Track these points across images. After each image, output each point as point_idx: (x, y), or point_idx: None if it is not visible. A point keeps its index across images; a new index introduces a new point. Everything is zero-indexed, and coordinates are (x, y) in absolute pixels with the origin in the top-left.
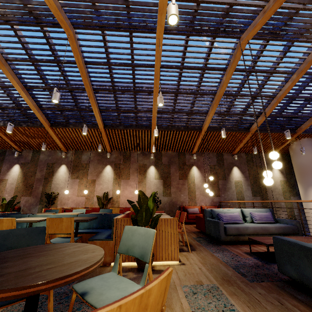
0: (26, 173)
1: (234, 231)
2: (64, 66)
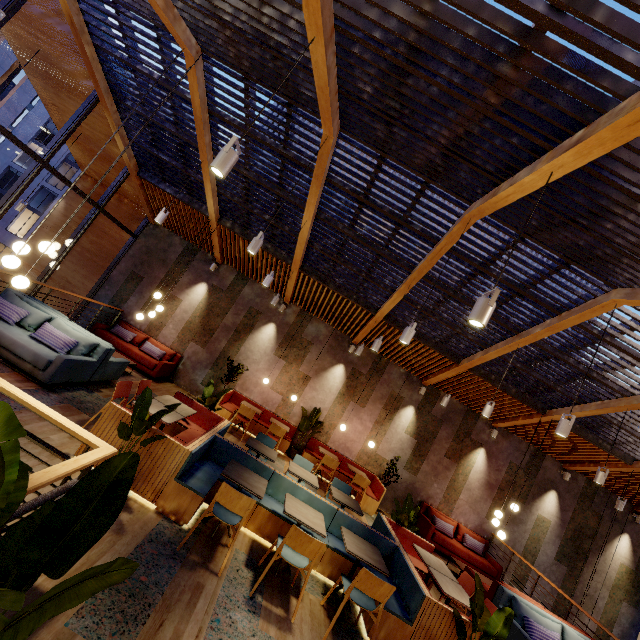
0: (212, 305)
1: None
2: (409, 231)
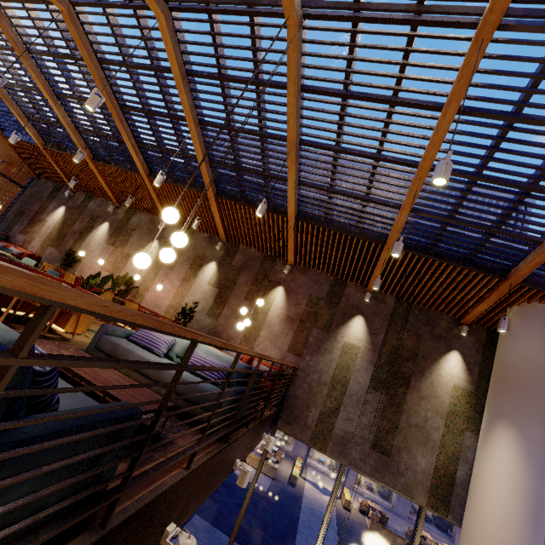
0: (67, 219)
1: (108, 346)
2: (81, 64)
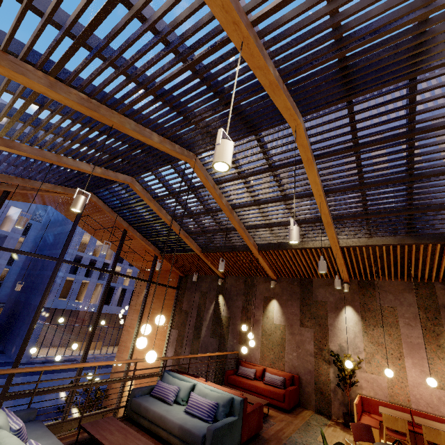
0: None
1: None
2: None
